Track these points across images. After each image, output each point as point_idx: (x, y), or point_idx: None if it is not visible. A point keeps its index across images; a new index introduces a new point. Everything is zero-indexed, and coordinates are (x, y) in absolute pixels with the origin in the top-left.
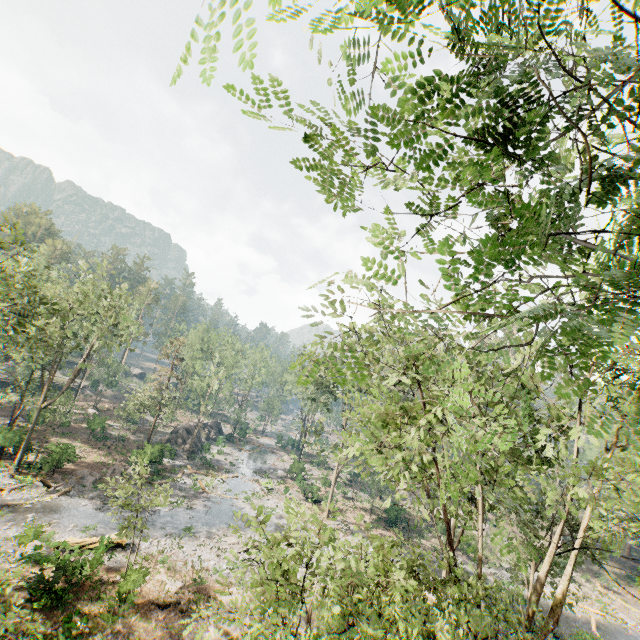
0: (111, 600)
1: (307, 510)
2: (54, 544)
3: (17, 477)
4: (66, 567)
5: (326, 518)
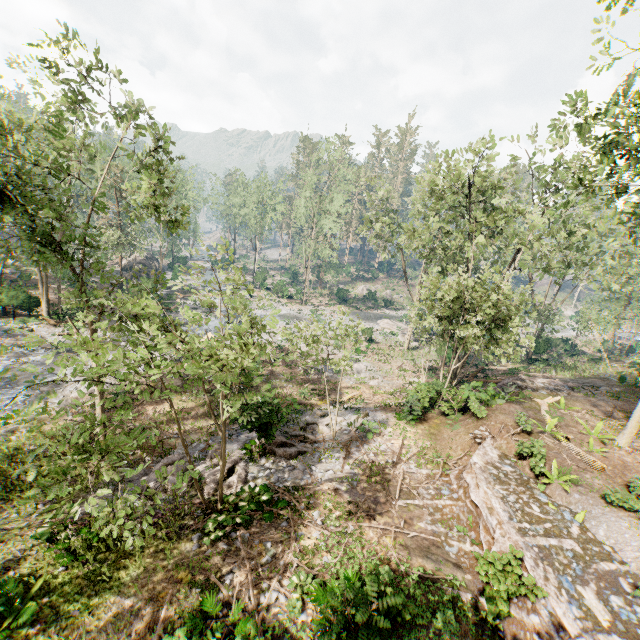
0: None
1: (287, 304)
2: None
3: (65, 325)
4: None
5: (303, 306)
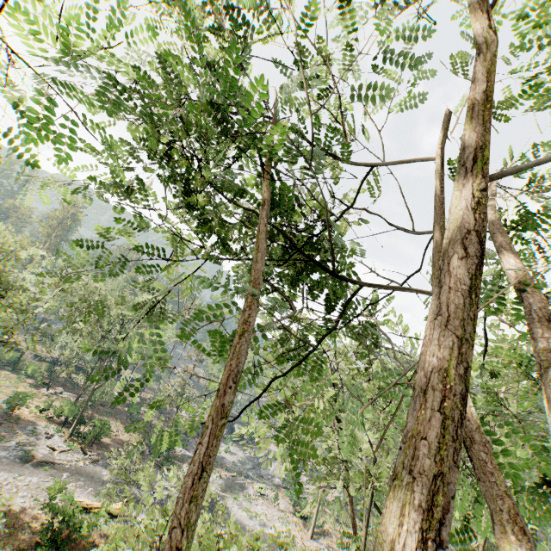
0: None
1: (292, 524)
2: (66, 498)
3: (67, 442)
4: (69, 521)
5: (310, 537)
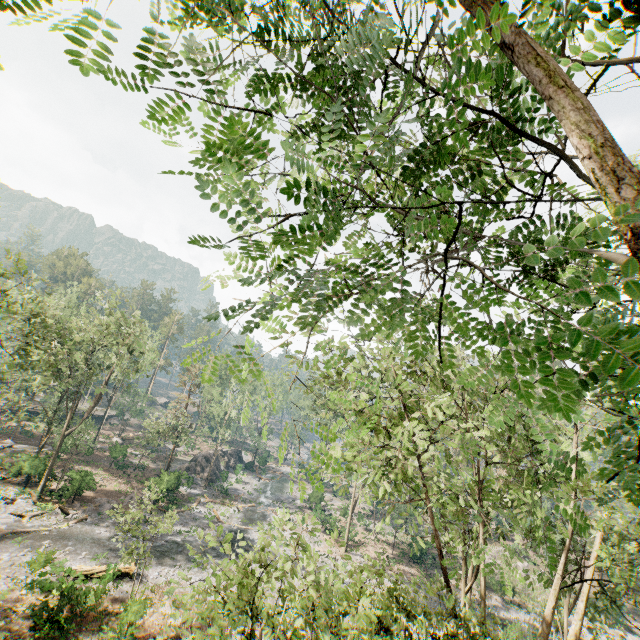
0: (112, 631)
1: (324, 542)
2: (60, 570)
3: (38, 504)
4: (70, 595)
5: (344, 551)
